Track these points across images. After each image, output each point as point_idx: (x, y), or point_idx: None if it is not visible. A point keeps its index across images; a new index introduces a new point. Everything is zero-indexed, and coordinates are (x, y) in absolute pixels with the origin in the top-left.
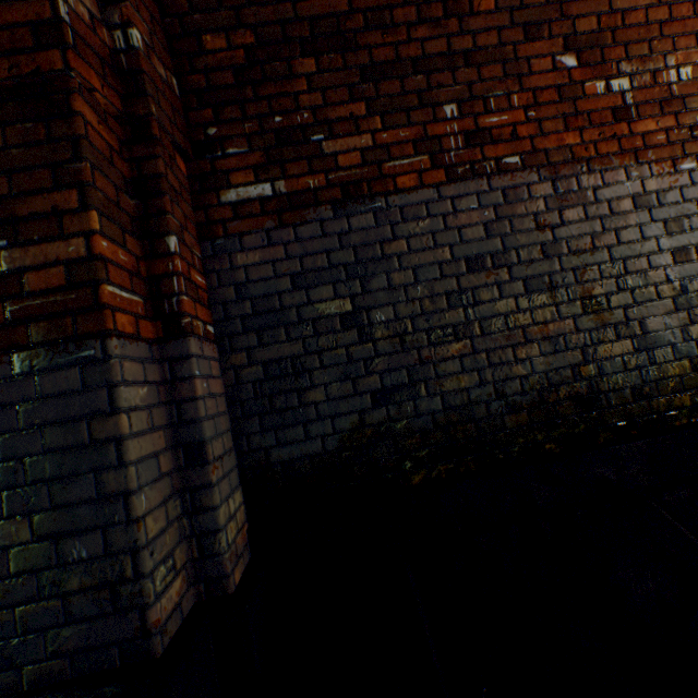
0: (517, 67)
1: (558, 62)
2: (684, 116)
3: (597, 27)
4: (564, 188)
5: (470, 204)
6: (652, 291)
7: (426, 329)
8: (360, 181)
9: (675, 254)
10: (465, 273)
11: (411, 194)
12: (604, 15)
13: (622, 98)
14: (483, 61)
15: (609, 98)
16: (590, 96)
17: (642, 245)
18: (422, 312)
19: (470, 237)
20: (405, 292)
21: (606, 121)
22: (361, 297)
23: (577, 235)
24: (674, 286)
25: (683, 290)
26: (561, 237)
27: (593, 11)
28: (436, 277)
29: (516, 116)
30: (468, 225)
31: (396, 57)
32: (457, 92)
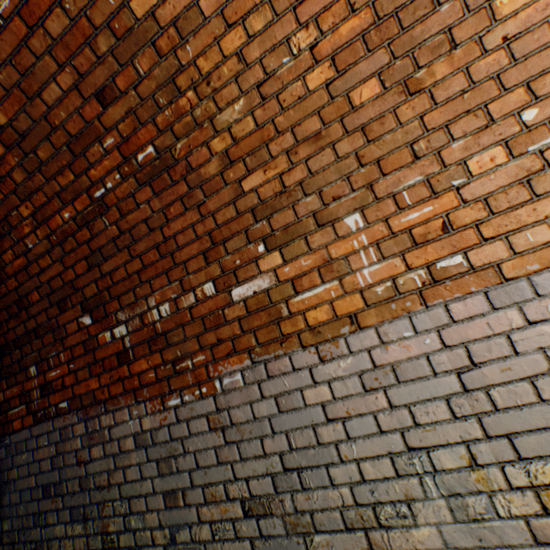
0: (61, 331)
1: (82, 322)
2: (168, 350)
3: (98, 289)
4: (92, 426)
5: (45, 441)
6: (149, 535)
7: (25, 541)
8: (0, 424)
9: (167, 497)
10: (42, 497)
11: (20, 433)
12: (100, 279)
13: (123, 342)
14: (44, 332)
15: (115, 344)
16: (104, 344)
17: (143, 485)
18: (23, 526)
19: (45, 468)
20: (17, 509)
21: (115, 364)
22: (0, 508)
23: (100, 470)
24: (166, 532)
25: (173, 539)
26: (91, 471)
27: (93, 279)
28: (30, 499)
29: (65, 368)
30: (44, 458)
31: (7, 340)
32: (35, 356)
